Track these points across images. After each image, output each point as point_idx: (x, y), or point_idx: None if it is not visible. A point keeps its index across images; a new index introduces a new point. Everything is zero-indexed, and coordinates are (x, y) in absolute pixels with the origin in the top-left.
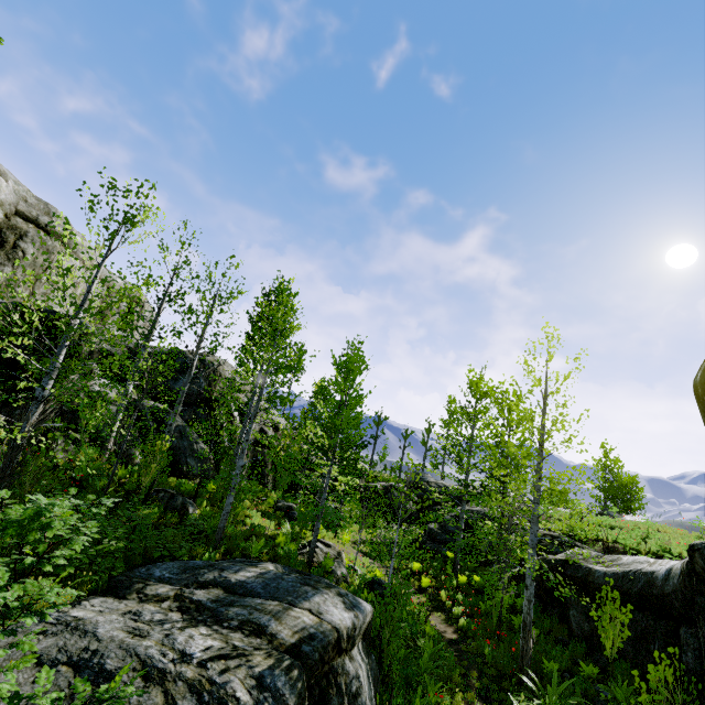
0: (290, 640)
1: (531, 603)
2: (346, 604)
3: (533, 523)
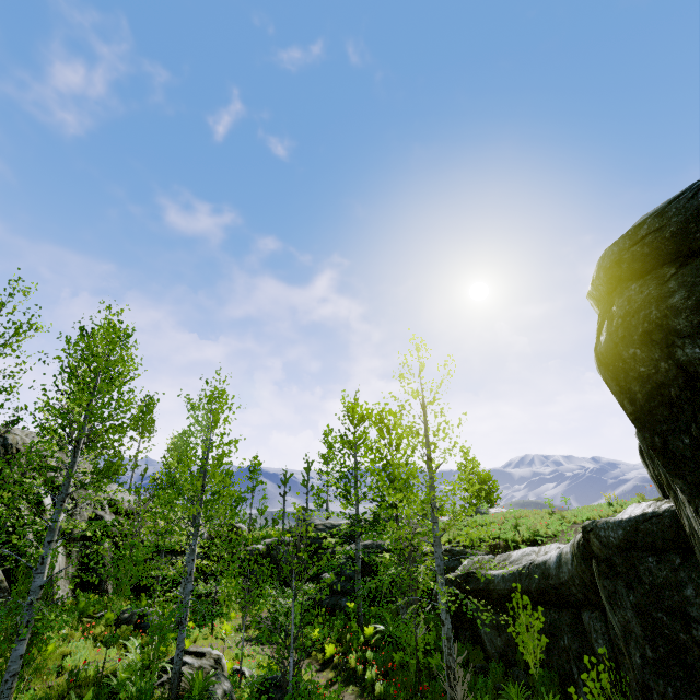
0: None
1: (450, 640)
2: None
3: (437, 546)
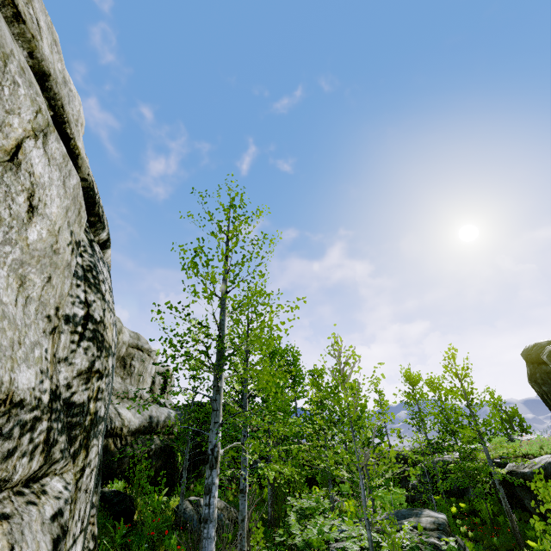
0: (432, 527)
1: (505, 498)
2: (436, 512)
3: (486, 452)
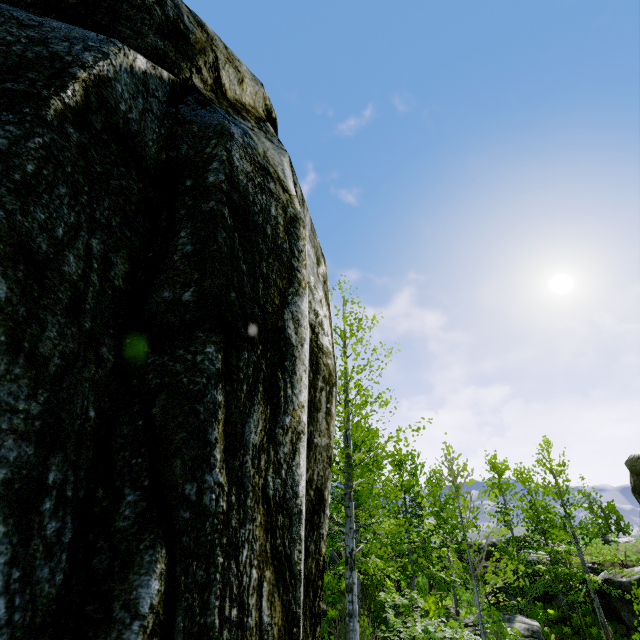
0: (526, 634)
1: (600, 609)
2: (529, 619)
3: (581, 557)
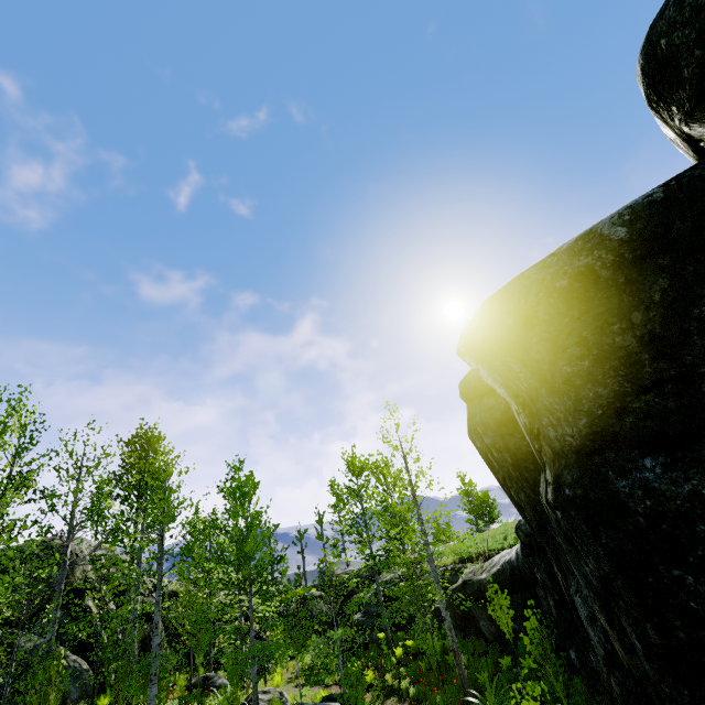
0: None
1: (452, 630)
2: None
3: (431, 562)
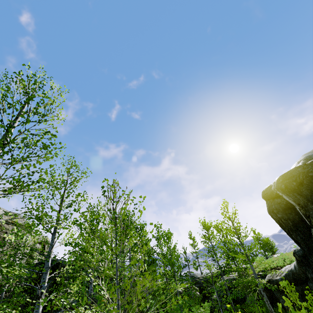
0: None
1: (268, 301)
2: None
3: (252, 269)
